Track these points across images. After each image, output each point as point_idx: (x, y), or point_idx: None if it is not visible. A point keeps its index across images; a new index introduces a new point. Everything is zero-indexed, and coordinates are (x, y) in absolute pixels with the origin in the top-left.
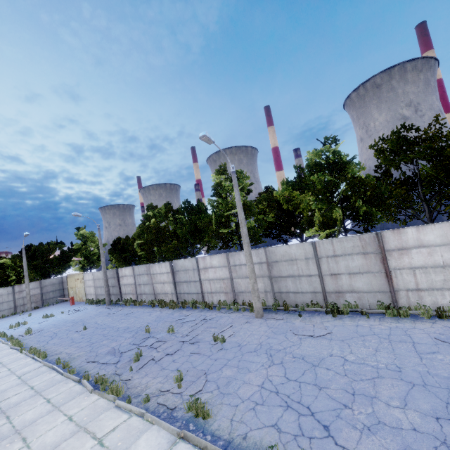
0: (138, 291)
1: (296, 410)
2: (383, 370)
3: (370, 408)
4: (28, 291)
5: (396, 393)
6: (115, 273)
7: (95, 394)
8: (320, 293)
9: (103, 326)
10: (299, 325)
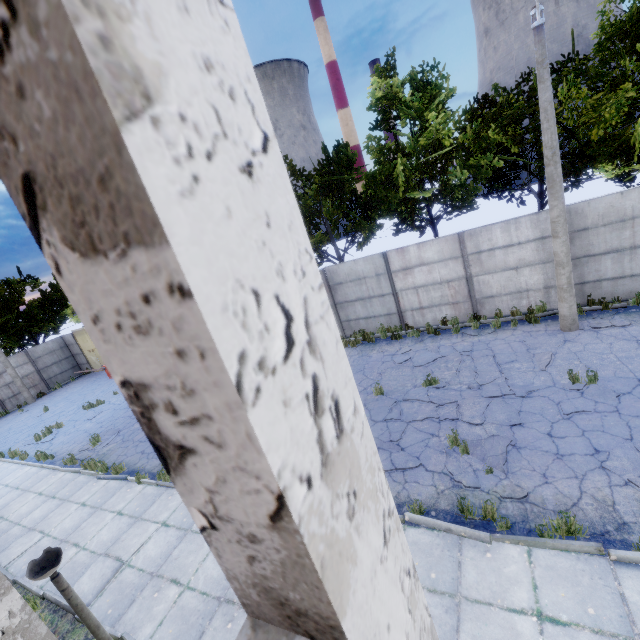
0: None
1: None
2: None
3: None
4: (13, 372)
5: None
6: None
7: (496, 542)
8: None
9: None
10: None
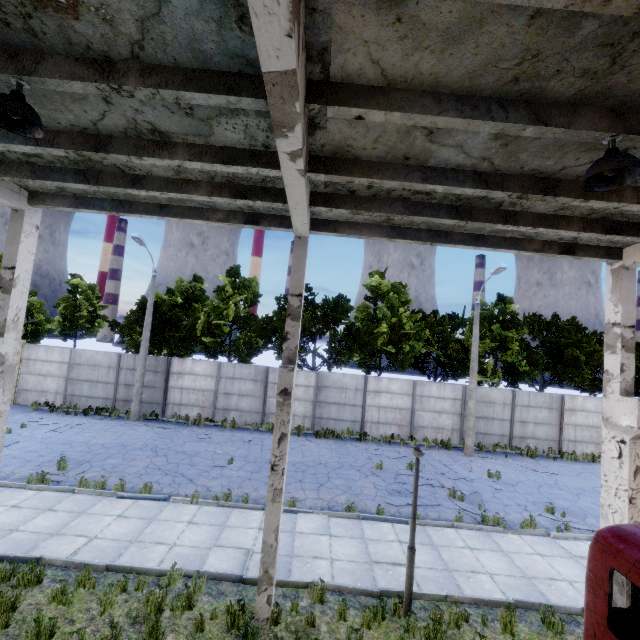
0: (219, 404)
1: None
2: None
3: None
4: None
5: None
6: (164, 364)
7: (504, 533)
8: (507, 437)
9: (256, 459)
10: (521, 464)
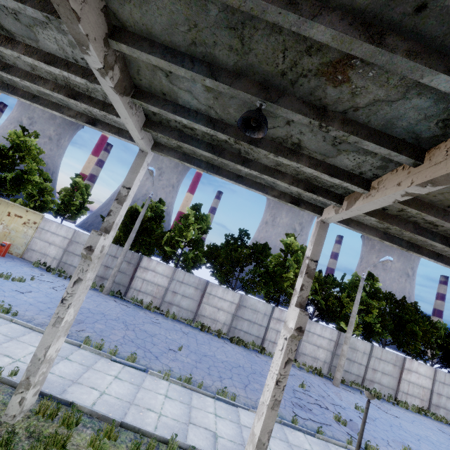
0: (167, 298)
1: None
2: None
3: None
4: None
5: None
6: (137, 258)
7: None
8: (361, 377)
9: (195, 350)
10: (372, 402)
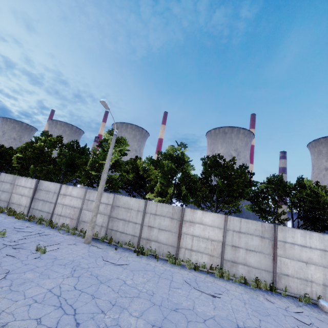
0: None
1: (64, 310)
2: (143, 293)
3: (118, 315)
4: None
5: (140, 308)
6: None
7: None
8: (137, 237)
9: None
10: (111, 255)
